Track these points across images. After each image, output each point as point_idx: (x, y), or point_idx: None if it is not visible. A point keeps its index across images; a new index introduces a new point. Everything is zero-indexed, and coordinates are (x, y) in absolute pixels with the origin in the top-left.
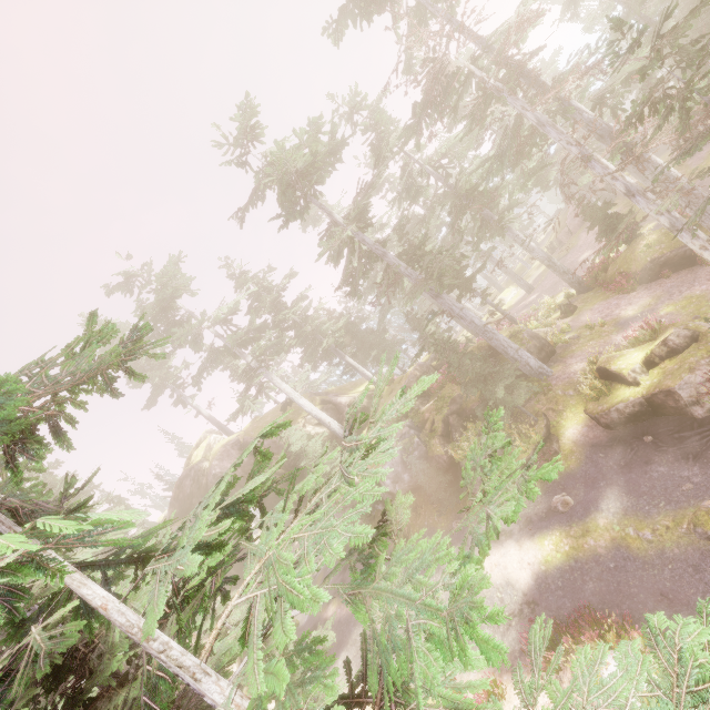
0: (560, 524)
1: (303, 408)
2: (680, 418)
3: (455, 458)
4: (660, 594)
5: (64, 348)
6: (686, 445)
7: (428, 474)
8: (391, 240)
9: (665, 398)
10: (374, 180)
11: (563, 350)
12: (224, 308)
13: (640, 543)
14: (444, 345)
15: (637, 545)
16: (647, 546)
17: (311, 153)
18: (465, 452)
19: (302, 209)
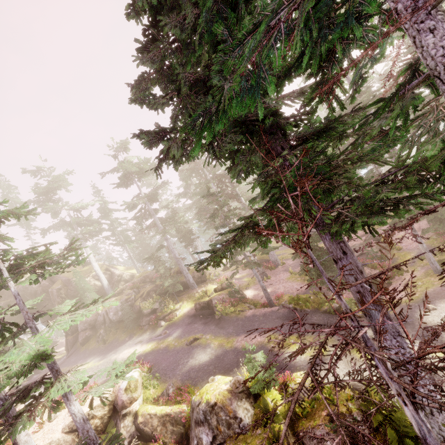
0: (159, 339)
1: (93, 267)
2: (212, 311)
3: (141, 308)
4: (165, 359)
5: (16, 207)
6: (207, 320)
7: (127, 311)
8: (180, 209)
9: (210, 302)
10: (160, 187)
11: (209, 281)
12: (80, 204)
13: (173, 345)
14: (157, 258)
15: (171, 346)
16: (173, 346)
17: (140, 168)
18: (146, 306)
19: (128, 184)
